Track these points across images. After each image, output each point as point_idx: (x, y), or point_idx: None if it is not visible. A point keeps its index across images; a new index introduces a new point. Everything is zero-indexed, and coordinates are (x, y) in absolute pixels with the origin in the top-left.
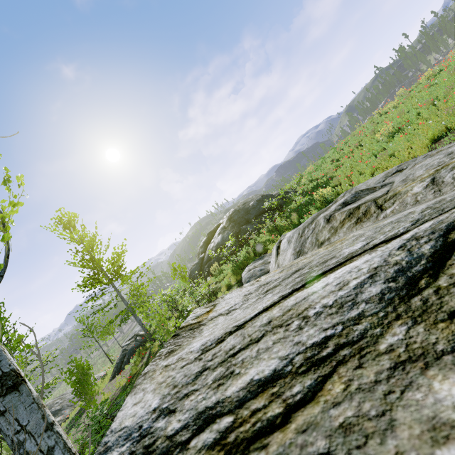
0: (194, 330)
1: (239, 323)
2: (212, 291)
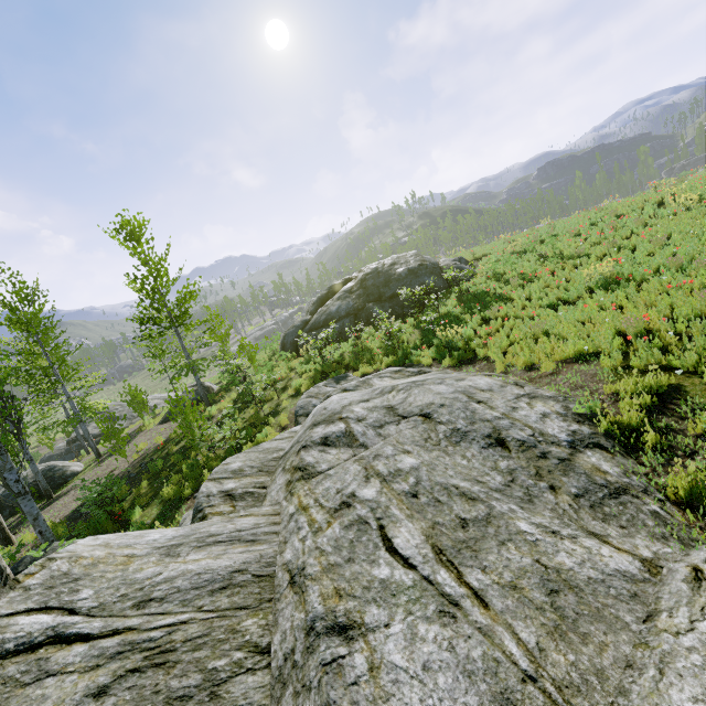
0: (8, 591)
1: (2, 613)
2: (286, 382)
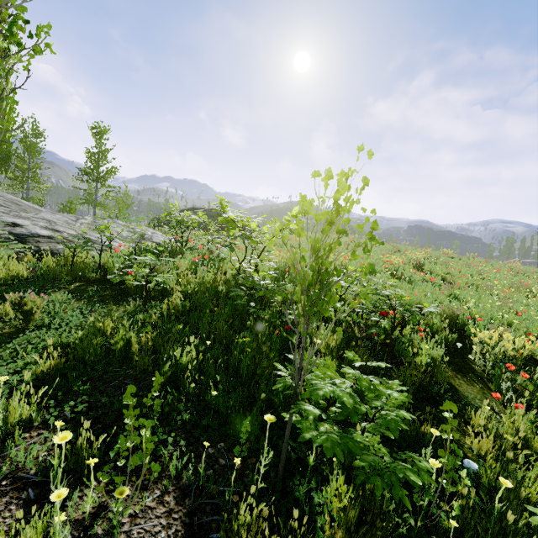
0: None
1: None
2: None
